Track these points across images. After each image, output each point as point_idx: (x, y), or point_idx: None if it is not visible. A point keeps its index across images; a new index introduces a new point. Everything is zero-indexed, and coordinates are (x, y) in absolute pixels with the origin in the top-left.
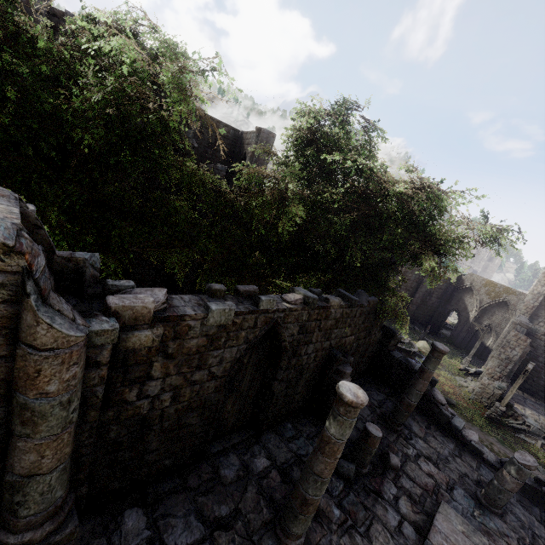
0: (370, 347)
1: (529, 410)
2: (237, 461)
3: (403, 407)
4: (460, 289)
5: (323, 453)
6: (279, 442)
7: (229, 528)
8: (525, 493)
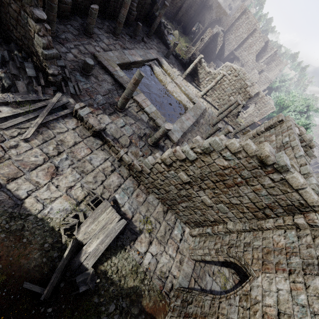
0: (146, 5)
1: None
2: (100, 20)
3: (152, 28)
4: (206, 7)
5: (124, 7)
6: (112, 23)
7: (101, 29)
8: (178, 61)
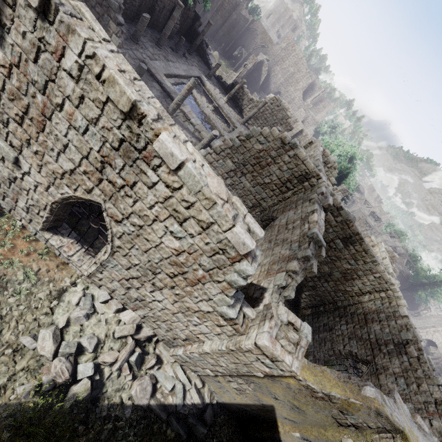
0: (188, 20)
1: None
2: None
3: (194, 45)
4: (250, 30)
5: (172, 20)
6: (154, 32)
7: (145, 37)
8: (219, 84)
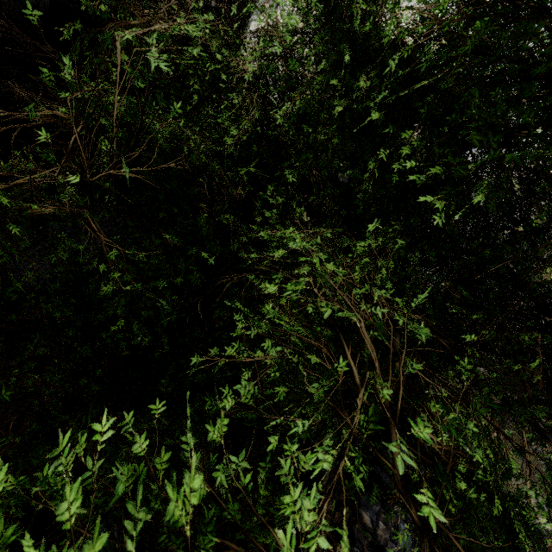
0: None
1: None
2: None
3: None
4: None
5: None
6: None
7: None
8: None
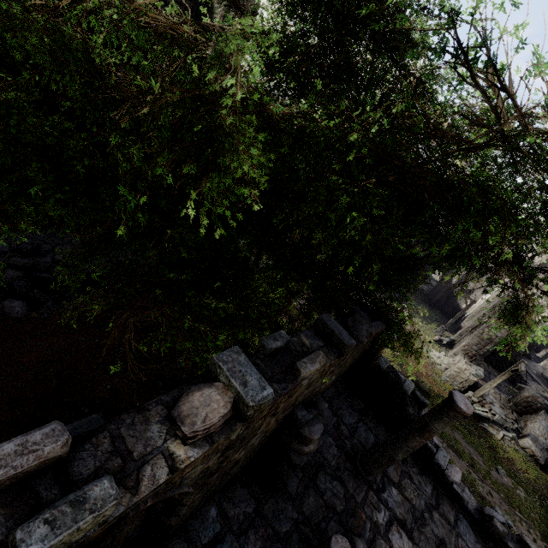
0: None
1: (492, 389)
2: None
3: (383, 459)
4: None
5: None
6: None
7: None
8: None
